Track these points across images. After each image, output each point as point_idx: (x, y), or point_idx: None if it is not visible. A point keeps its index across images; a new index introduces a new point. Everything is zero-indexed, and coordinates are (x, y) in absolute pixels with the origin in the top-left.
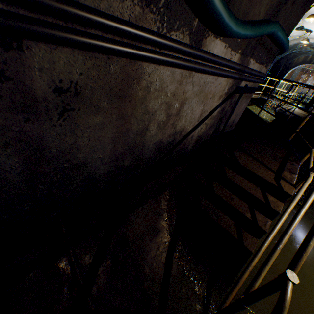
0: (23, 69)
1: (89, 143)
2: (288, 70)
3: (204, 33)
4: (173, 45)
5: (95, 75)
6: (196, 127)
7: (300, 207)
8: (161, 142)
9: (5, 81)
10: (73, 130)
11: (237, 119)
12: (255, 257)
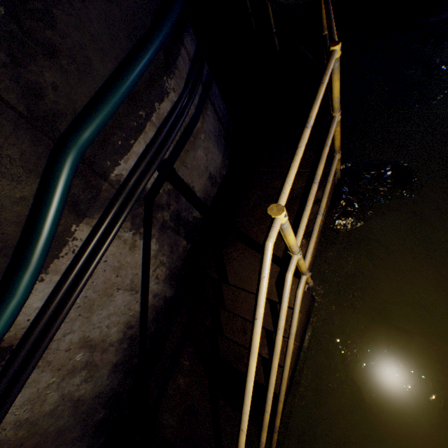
0: None
1: None
2: None
3: None
4: None
5: None
6: (145, 292)
7: (266, 395)
8: (116, 364)
9: None
10: None
11: (216, 164)
12: (276, 417)
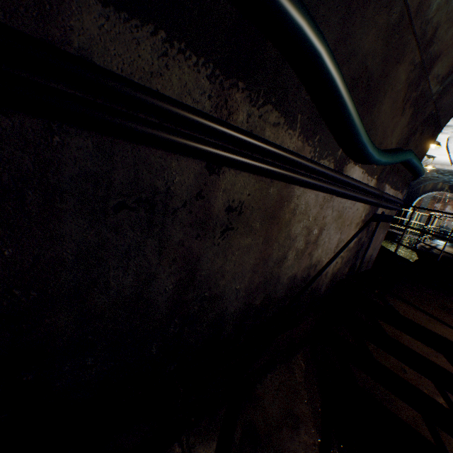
0: (214, 189)
1: (232, 269)
2: (415, 198)
3: (345, 160)
4: (325, 171)
5: (258, 196)
6: (331, 261)
7: None
8: (295, 276)
9: (199, 199)
10: (225, 251)
11: (374, 255)
12: None
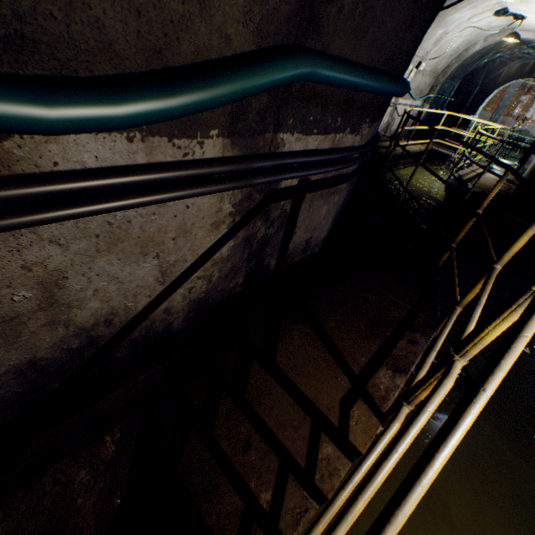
0: None
1: None
2: (490, 92)
3: None
4: None
5: None
6: (166, 294)
7: None
8: (36, 361)
9: None
10: None
11: (320, 235)
12: None
